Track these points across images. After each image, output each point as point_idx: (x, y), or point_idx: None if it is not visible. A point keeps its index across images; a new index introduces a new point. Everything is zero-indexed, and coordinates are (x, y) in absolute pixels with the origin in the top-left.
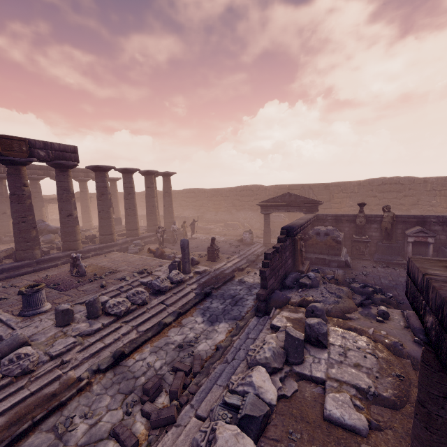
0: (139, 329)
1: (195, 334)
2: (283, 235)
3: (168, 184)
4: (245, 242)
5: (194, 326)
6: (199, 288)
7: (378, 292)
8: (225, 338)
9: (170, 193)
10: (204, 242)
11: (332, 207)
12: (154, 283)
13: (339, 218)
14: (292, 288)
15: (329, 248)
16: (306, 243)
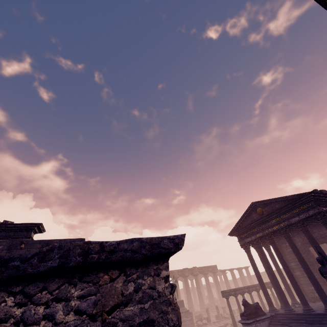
0: None
1: None
2: None
3: (248, 272)
4: None
5: None
6: None
7: None
8: None
9: (250, 276)
10: None
11: None
12: None
13: None
14: None
15: None
16: None
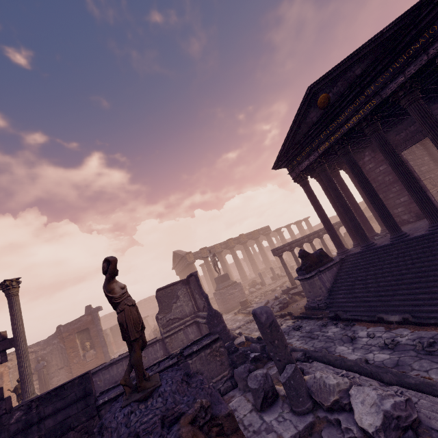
0: None
1: None
2: None
3: (308, 223)
4: None
5: None
6: None
7: None
8: None
9: (311, 227)
10: None
11: None
12: None
13: None
14: None
15: None
16: None
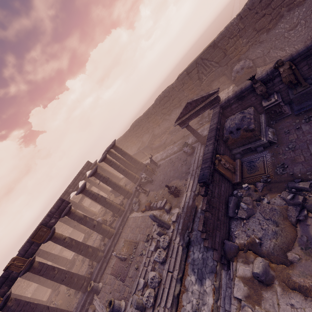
0: (167, 306)
1: (196, 301)
2: (203, 188)
3: (118, 149)
4: (188, 153)
5: (193, 289)
6: (181, 237)
7: (310, 191)
8: (213, 302)
9: (124, 153)
10: (166, 167)
11: (231, 58)
12: (156, 260)
13: (240, 96)
14: (236, 218)
15: (247, 139)
16: (227, 144)
